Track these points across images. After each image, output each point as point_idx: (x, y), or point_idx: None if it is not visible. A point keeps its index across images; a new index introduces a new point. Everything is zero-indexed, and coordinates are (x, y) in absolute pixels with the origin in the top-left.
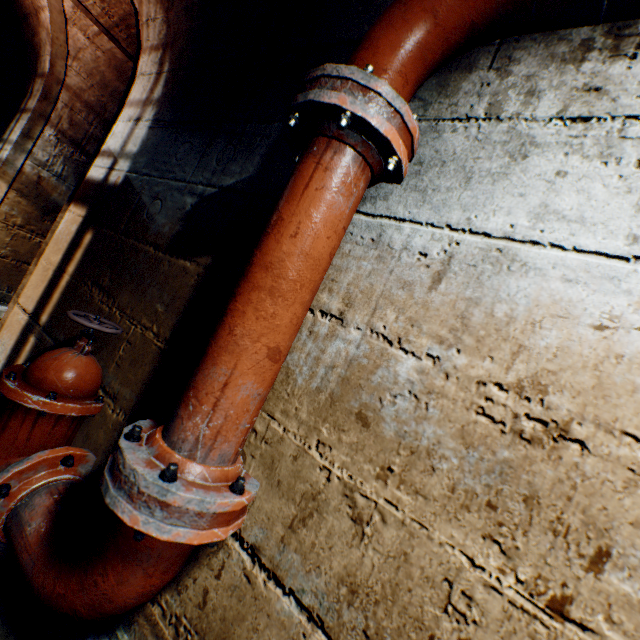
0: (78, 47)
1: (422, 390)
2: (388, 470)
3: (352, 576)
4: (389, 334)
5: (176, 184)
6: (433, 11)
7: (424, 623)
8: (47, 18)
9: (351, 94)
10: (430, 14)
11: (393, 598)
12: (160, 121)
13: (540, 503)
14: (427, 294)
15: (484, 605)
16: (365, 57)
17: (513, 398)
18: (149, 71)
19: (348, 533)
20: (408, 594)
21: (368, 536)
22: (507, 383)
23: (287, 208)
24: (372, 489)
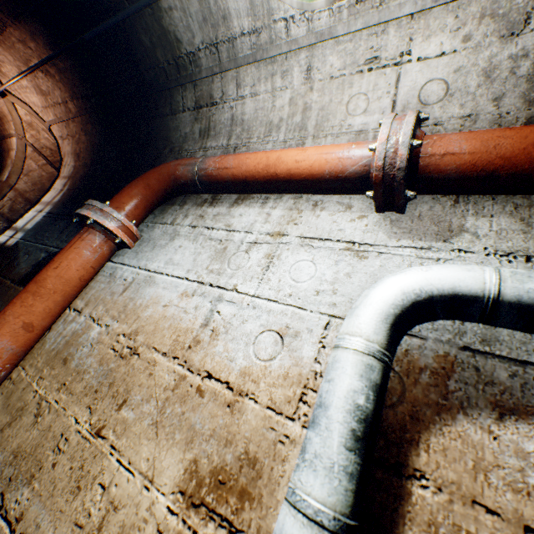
0: (30, 169)
1: (96, 342)
2: (64, 384)
3: (20, 447)
4: (96, 317)
5: (41, 246)
6: (148, 184)
7: (42, 461)
8: (14, 154)
9: (95, 211)
10: (147, 185)
11: (34, 453)
12: (51, 213)
13: (114, 385)
14: (119, 297)
15: (72, 441)
16: (117, 197)
17: (126, 339)
18: (58, 188)
19: (30, 424)
20: (42, 448)
21: (39, 422)
22: (128, 333)
23: (59, 256)
24: (52, 396)
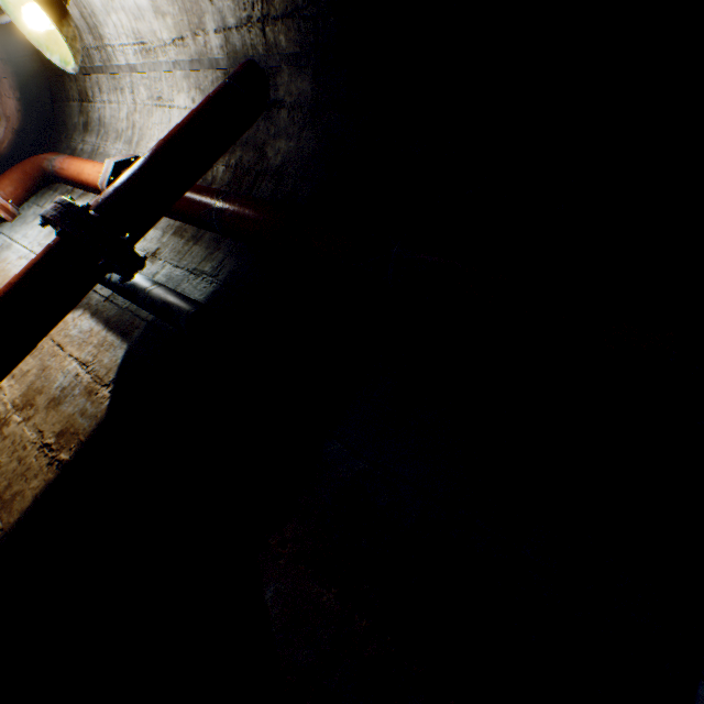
0: None
1: None
2: None
3: None
4: None
5: None
6: (26, 171)
7: None
8: None
9: None
10: (25, 171)
11: None
12: None
13: None
14: None
15: None
16: (0, 179)
17: None
18: None
19: None
20: None
21: None
22: None
23: None
24: None
